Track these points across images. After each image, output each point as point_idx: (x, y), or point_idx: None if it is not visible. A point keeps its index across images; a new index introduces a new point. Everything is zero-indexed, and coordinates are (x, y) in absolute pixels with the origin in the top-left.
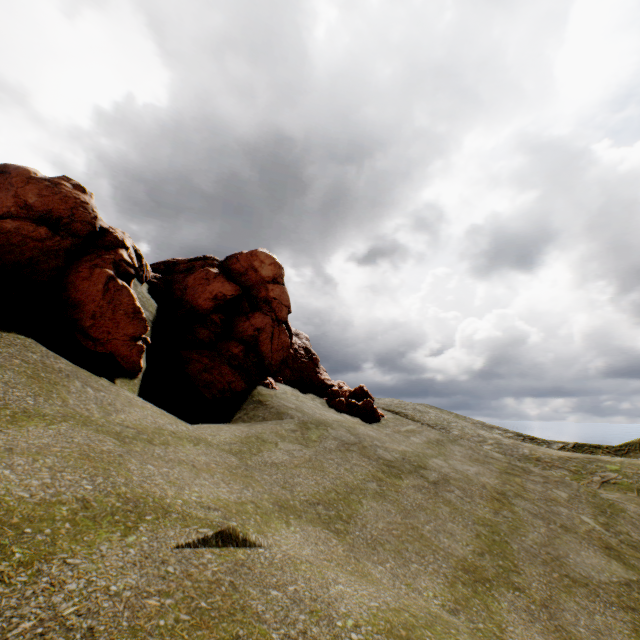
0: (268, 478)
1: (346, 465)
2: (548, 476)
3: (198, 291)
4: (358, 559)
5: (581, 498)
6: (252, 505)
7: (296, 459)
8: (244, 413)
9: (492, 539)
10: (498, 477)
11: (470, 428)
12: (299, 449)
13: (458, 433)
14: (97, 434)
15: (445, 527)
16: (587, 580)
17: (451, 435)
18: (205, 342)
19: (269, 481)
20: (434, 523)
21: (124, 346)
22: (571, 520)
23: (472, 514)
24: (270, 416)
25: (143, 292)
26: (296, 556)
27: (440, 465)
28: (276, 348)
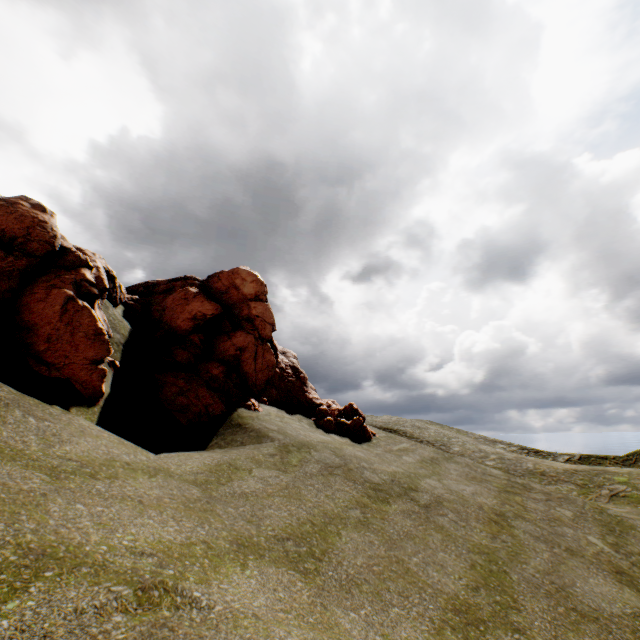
0: (233, 511)
1: (327, 491)
2: (550, 492)
3: (177, 311)
4: (326, 606)
5: (587, 515)
6: (203, 546)
7: (270, 487)
8: (221, 438)
9: (489, 569)
10: (496, 496)
11: (471, 443)
12: (276, 475)
13: (459, 449)
14: (24, 470)
15: (435, 558)
16: (597, 613)
17: (452, 452)
18: (183, 364)
19: (233, 515)
20: (423, 554)
21: (83, 370)
22: (577, 541)
23: (467, 540)
24: (249, 440)
25: (115, 314)
26: (241, 610)
27: (433, 486)
28: (260, 367)
